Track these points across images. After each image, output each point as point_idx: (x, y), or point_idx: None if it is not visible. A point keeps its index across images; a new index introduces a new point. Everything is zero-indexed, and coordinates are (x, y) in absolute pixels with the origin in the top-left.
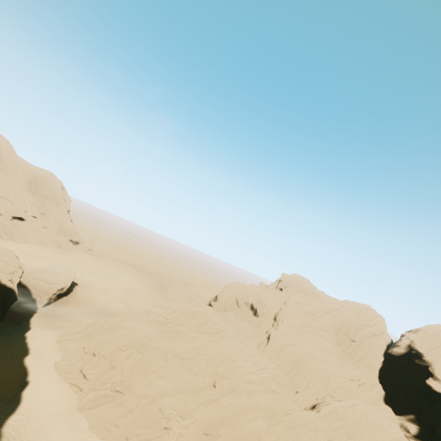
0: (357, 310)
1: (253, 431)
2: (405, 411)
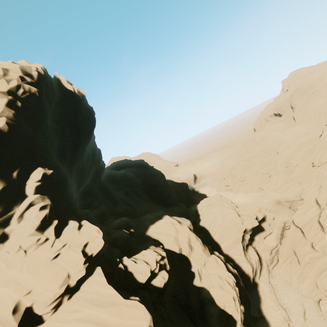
0: None
1: (305, 151)
2: None
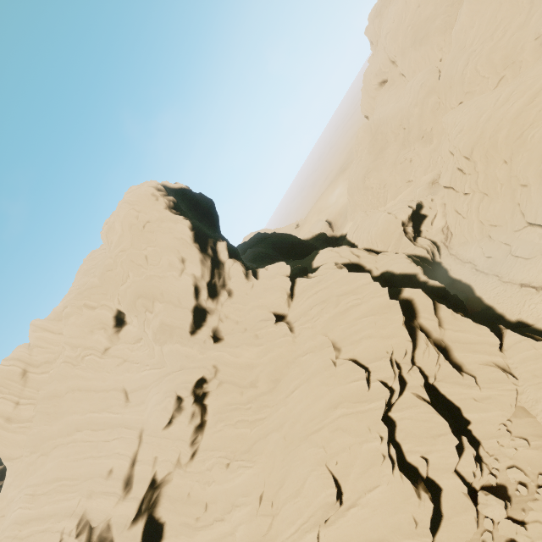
0: None
1: (431, 107)
2: None
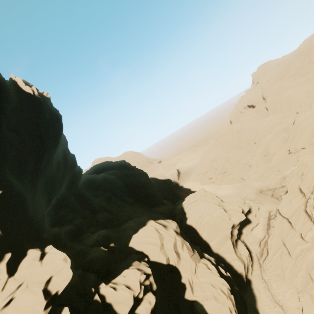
0: (307, 44)
1: (281, 139)
2: None
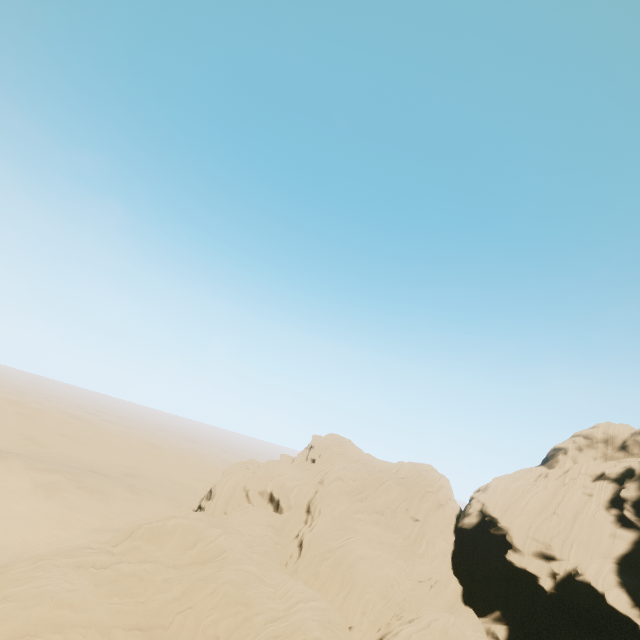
0: (416, 474)
1: None
2: (489, 607)
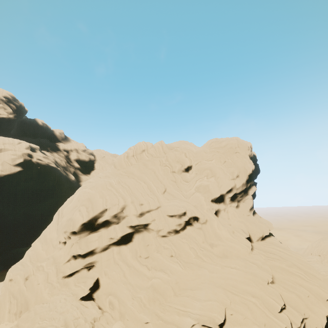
0: None
1: None
2: None
